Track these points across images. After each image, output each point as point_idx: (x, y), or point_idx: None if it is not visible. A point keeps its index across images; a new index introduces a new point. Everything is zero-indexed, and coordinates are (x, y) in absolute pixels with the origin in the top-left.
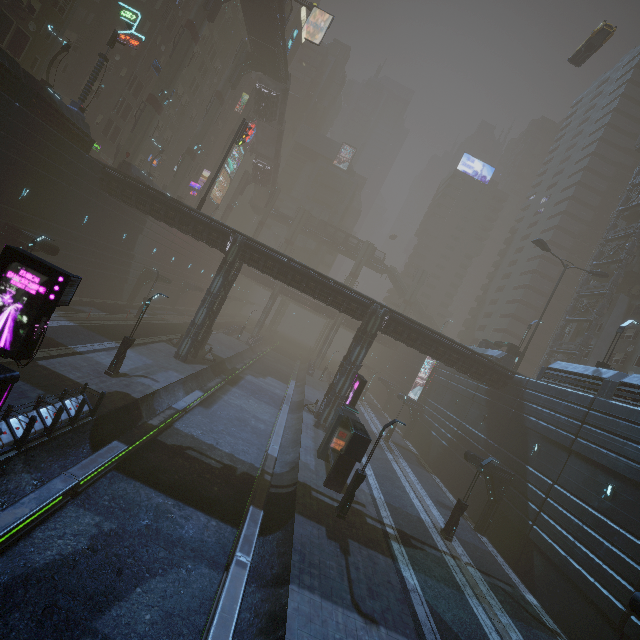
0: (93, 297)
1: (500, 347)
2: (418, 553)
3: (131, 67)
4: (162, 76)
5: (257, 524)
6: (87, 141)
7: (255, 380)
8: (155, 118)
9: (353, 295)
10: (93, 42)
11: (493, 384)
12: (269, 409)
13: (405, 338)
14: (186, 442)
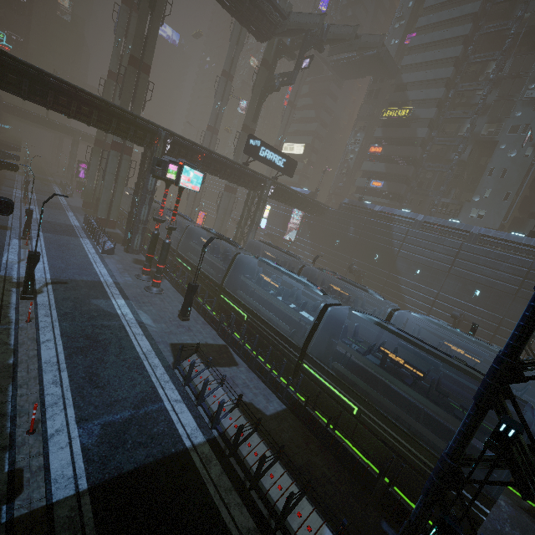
0: None
1: None
2: None
3: None
4: None
5: None
6: None
7: None
8: None
9: None
10: None
11: None
12: None
13: None
14: None
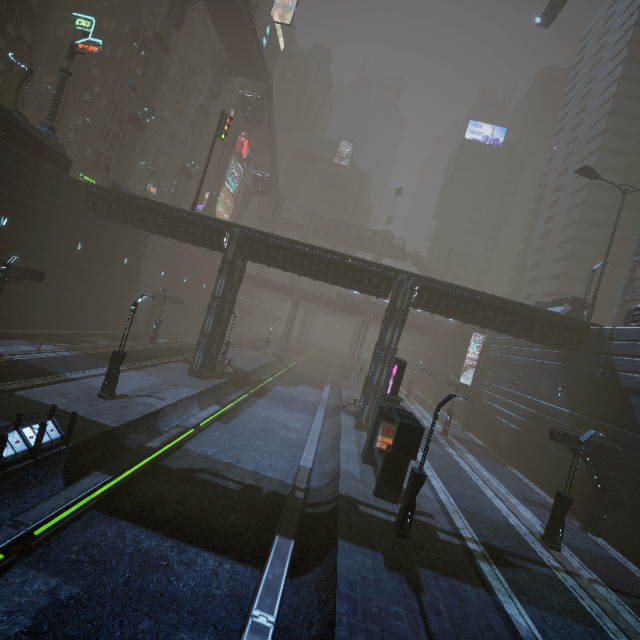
0: (105, 329)
1: (559, 306)
2: (520, 574)
3: (110, 95)
4: (139, 94)
5: (285, 561)
6: (64, 162)
7: (285, 390)
8: (140, 138)
9: (372, 269)
10: (71, 80)
11: (565, 344)
12: (302, 417)
13: (443, 308)
14: (197, 464)
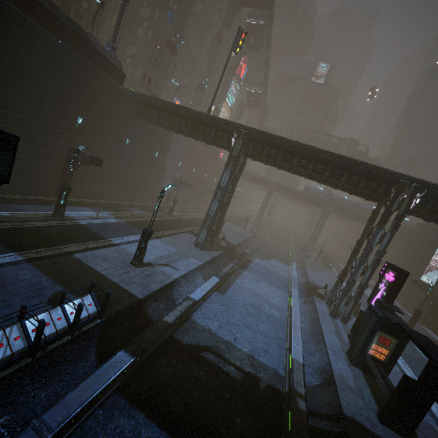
0: (140, 202)
1: None
2: None
3: (154, 28)
4: (174, 23)
5: None
6: (120, 75)
7: (261, 262)
8: (172, 60)
9: (372, 172)
10: (130, 18)
11: None
12: (279, 292)
13: None
14: (203, 339)
